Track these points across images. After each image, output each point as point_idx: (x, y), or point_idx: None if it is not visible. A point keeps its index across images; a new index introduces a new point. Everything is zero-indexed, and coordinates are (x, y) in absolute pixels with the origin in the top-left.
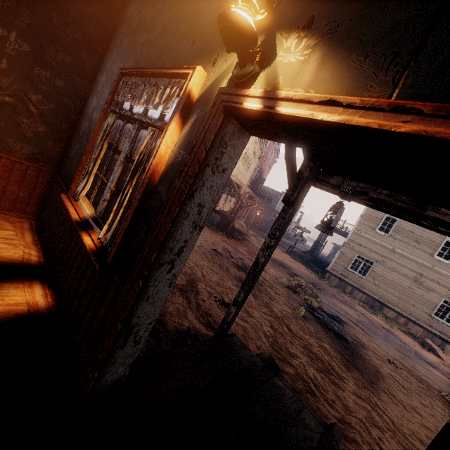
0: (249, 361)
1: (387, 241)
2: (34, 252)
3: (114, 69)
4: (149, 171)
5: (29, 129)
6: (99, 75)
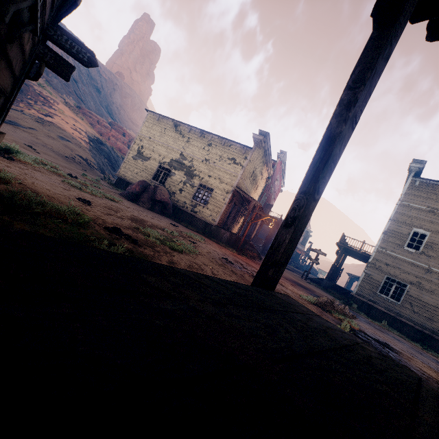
0: (344, 337)
1: (420, 259)
2: None
3: None
4: None
5: None
6: None
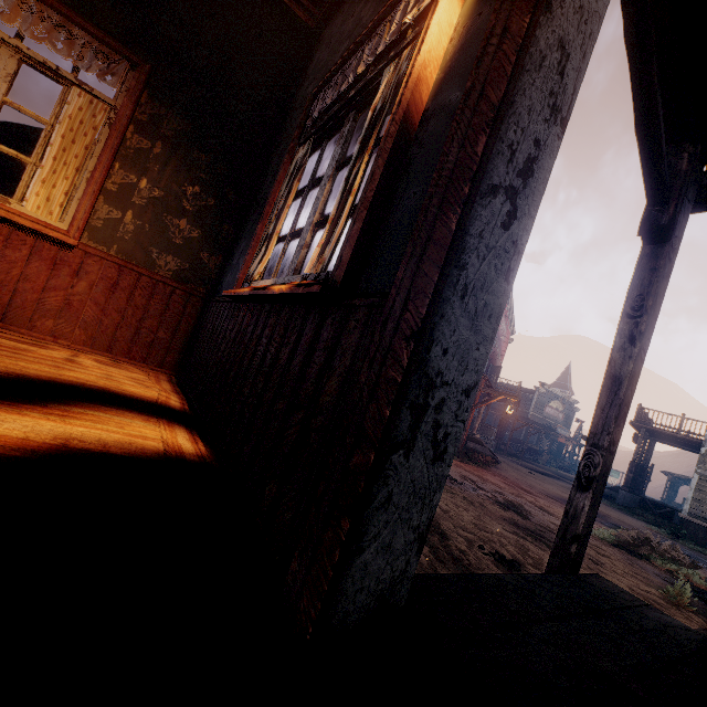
0: (690, 638)
1: None
2: (175, 398)
3: (296, 124)
4: (410, 79)
5: (180, 234)
6: (273, 154)
